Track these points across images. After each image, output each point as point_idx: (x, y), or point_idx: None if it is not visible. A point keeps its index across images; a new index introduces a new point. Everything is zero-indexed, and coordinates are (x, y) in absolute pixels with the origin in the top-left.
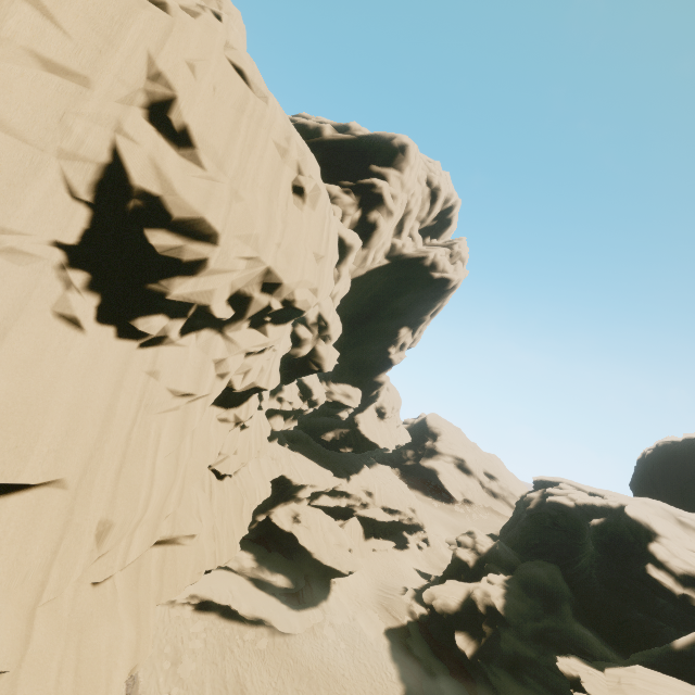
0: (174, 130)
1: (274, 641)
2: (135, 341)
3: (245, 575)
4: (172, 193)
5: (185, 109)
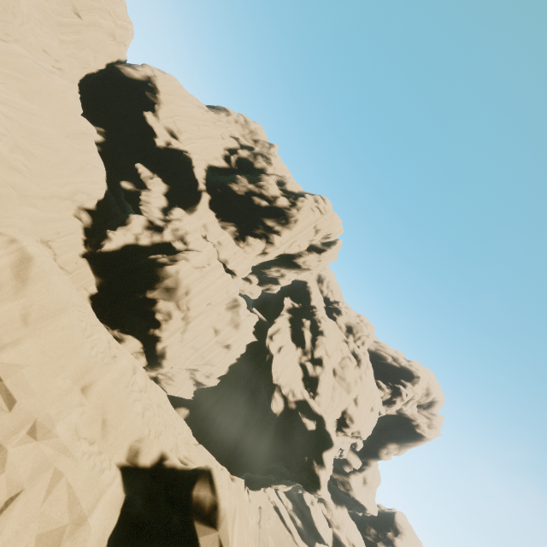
0: (357, 402)
1: (293, 542)
2: (336, 434)
3: (288, 510)
4: (353, 414)
5: (360, 400)
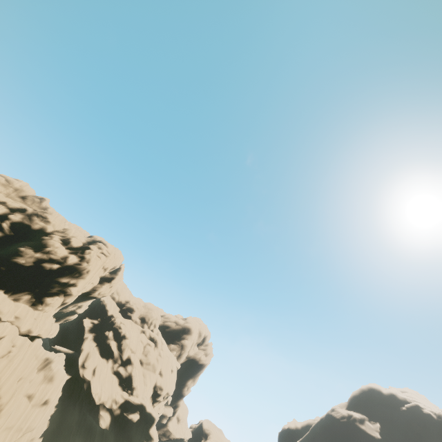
0: (161, 374)
1: None
2: (153, 406)
3: None
4: (161, 384)
5: (163, 371)
